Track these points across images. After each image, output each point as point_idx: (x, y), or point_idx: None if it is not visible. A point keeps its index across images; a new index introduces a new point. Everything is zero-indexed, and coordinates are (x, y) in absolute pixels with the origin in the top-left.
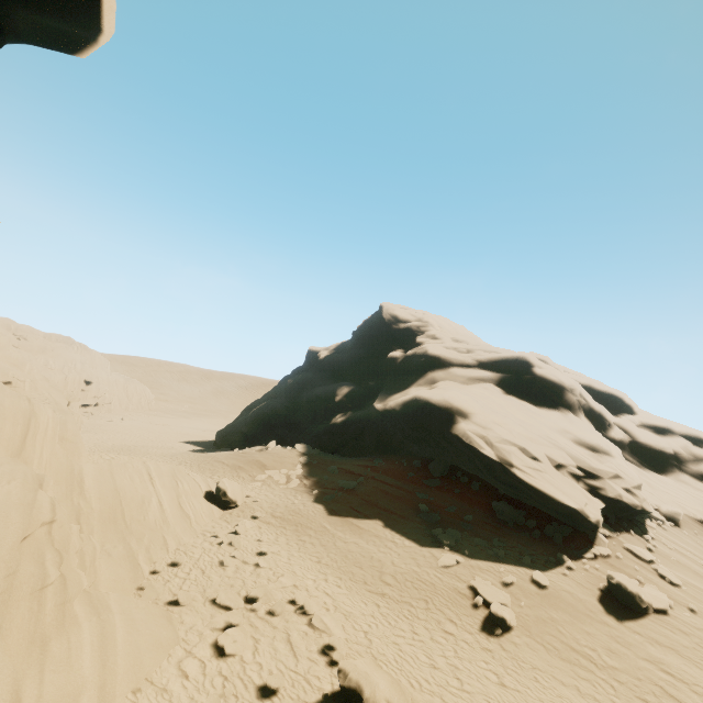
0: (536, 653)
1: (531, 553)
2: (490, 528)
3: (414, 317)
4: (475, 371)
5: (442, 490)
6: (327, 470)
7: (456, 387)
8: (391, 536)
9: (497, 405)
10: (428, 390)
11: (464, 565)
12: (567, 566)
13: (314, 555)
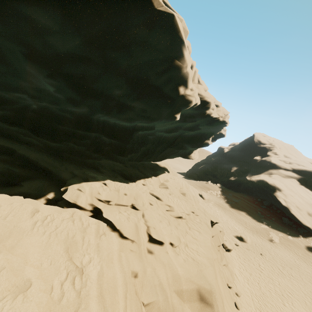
0: (281, 247)
1: (290, 232)
2: (279, 223)
3: (268, 142)
4: (289, 173)
5: (266, 209)
6: (228, 194)
7: (279, 178)
8: (248, 217)
9: (294, 189)
10: (268, 178)
11: (268, 228)
12: (300, 238)
13: (228, 215)
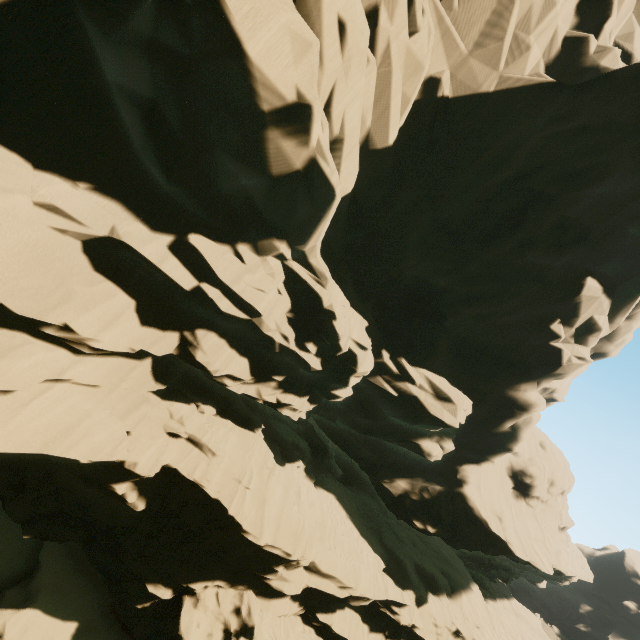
0: None
1: None
2: None
3: None
4: None
5: None
6: None
7: None
8: None
9: None
10: None
11: None
12: None
13: None
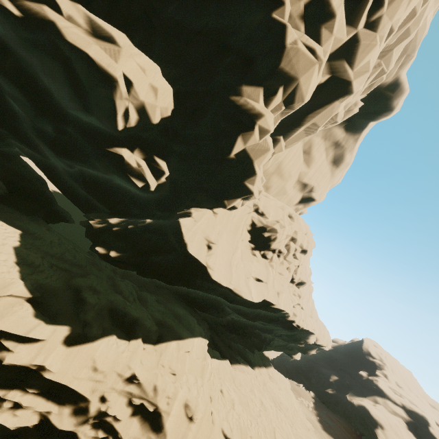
0: None
1: None
2: None
3: (379, 357)
4: (398, 409)
5: None
6: (322, 411)
7: (384, 412)
8: None
9: (399, 432)
10: (371, 406)
11: None
12: None
13: (319, 438)
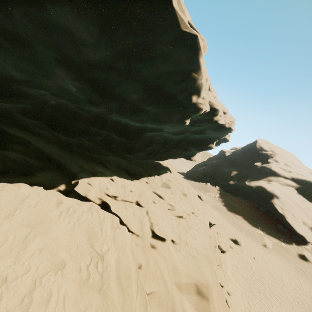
0: (274, 253)
1: (284, 239)
2: (274, 230)
3: (270, 149)
4: (288, 181)
5: (262, 215)
6: (226, 198)
7: (278, 186)
8: (244, 221)
9: (291, 197)
10: (267, 185)
11: (263, 234)
12: (293, 245)
13: (225, 218)
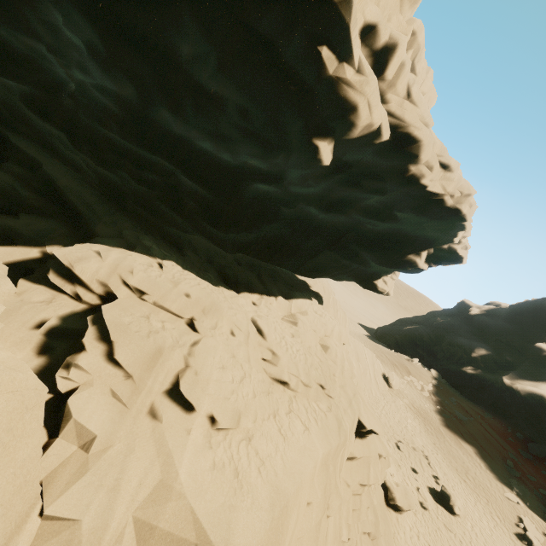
0: None
1: None
2: None
3: None
4: None
5: (530, 463)
6: (448, 398)
7: None
8: (479, 461)
9: None
10: None
11: (521, 507)
12: None
13: (432, 439)
